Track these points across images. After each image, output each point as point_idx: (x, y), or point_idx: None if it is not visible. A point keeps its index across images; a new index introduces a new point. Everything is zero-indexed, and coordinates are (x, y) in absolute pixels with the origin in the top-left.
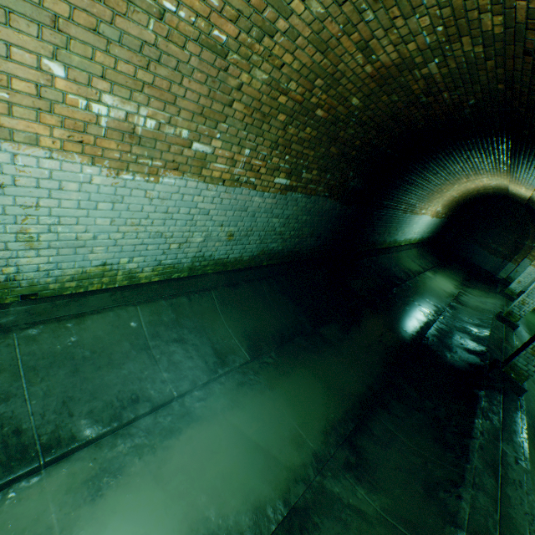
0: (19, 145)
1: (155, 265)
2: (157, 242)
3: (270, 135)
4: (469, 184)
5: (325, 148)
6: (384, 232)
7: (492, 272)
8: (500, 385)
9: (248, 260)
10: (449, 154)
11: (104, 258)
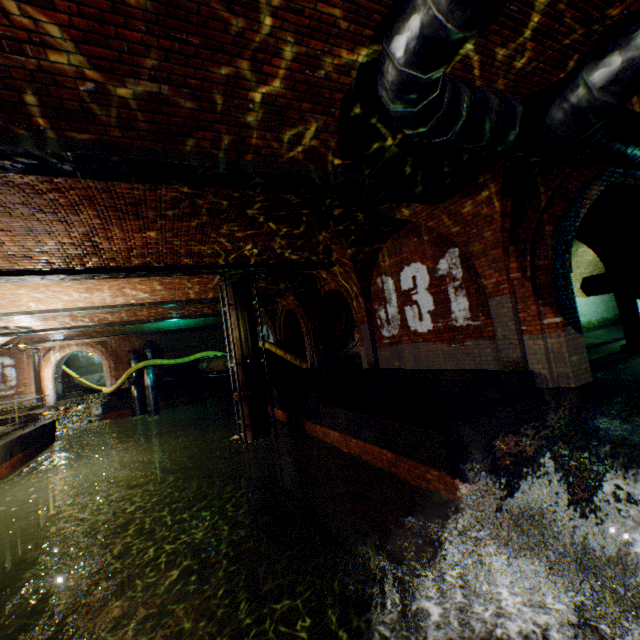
0: (577, 297)
1: (595, 320)
2: (593, 313)
3: None
4: None
5: None
6: None
7: None
8: None
9: (612, 319)
10: None
11: (588, 318)
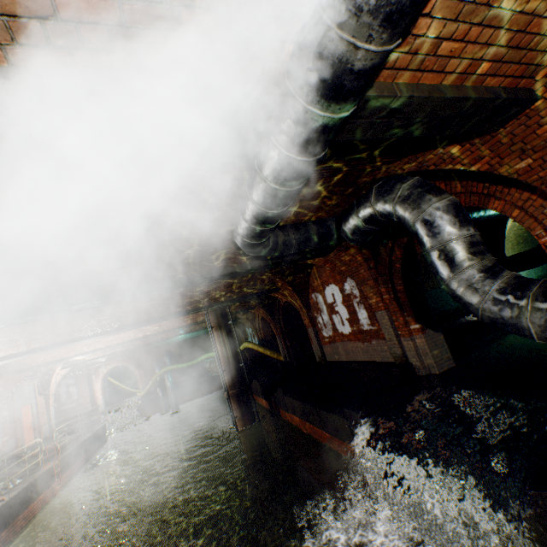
0: None
1: None
2: None
3: (515, 251)
4: None
5: (526, 245)
6: None
7: None
8: None
9: None
10: None
11: None
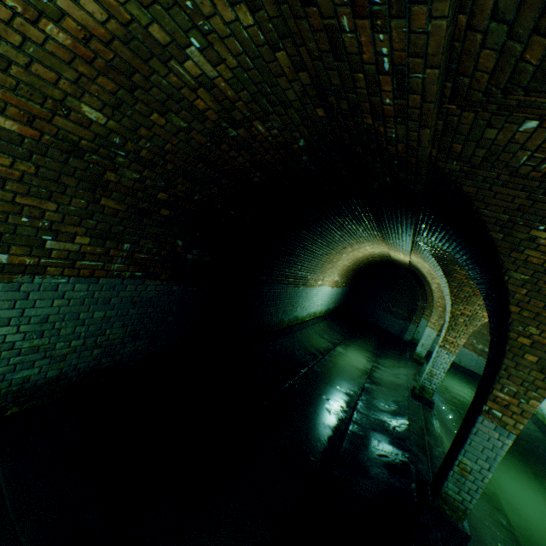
0: None
1: None
2: None
3: None
4: (356, 252)
5: (86, 198)
6: (276, 311)
7: (399, 335)
8: (437, 535)
9: None
10: (318, 219)
11: None
